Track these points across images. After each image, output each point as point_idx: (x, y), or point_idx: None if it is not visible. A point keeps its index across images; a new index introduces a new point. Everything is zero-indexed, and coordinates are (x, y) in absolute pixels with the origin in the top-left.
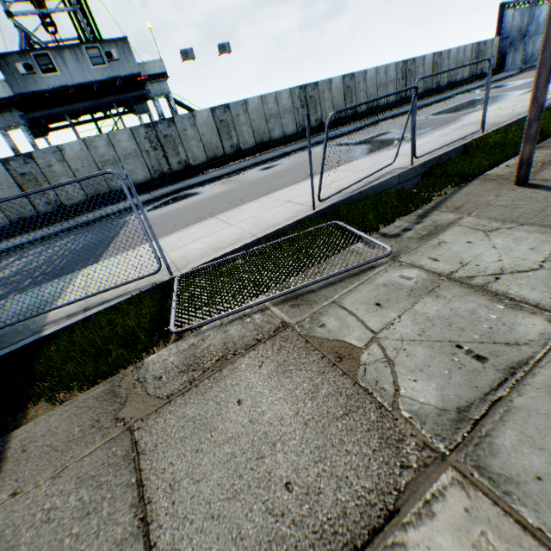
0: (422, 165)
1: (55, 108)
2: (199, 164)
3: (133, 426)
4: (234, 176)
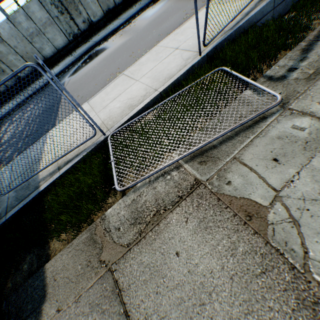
0: None
1: None
2: (98, 19)
3: (112, 268)
4: (127, 26)
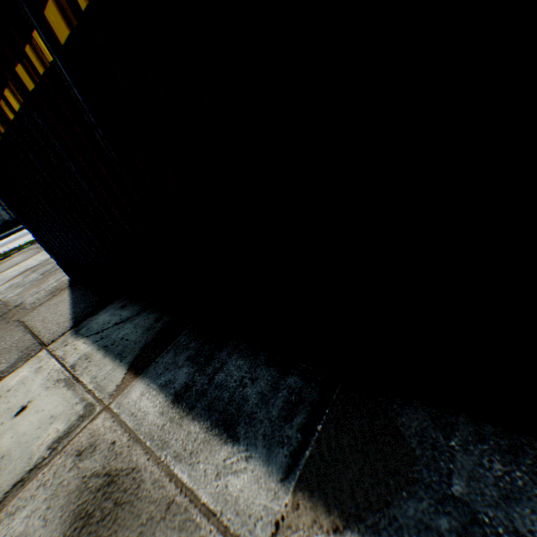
0: None
1: None
2: None
3: None
4: None
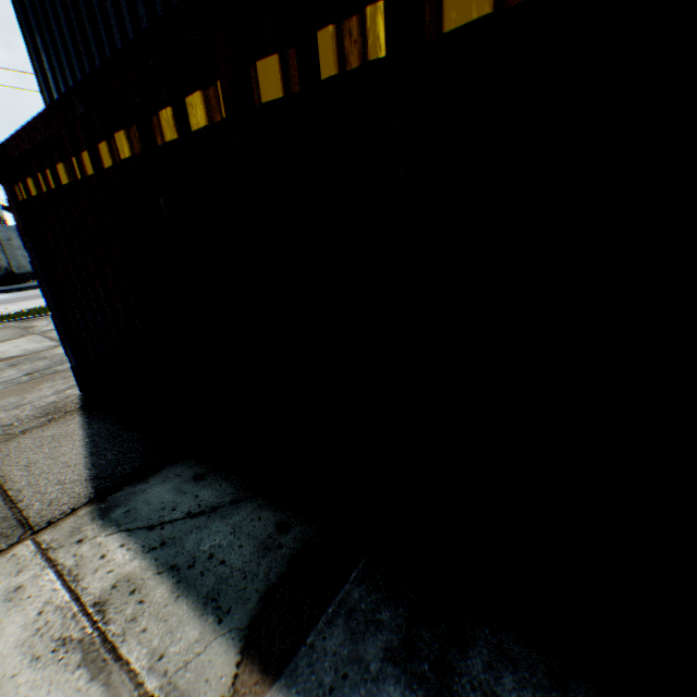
0: None
1: None
2: (27, 272)
3: None
4: None
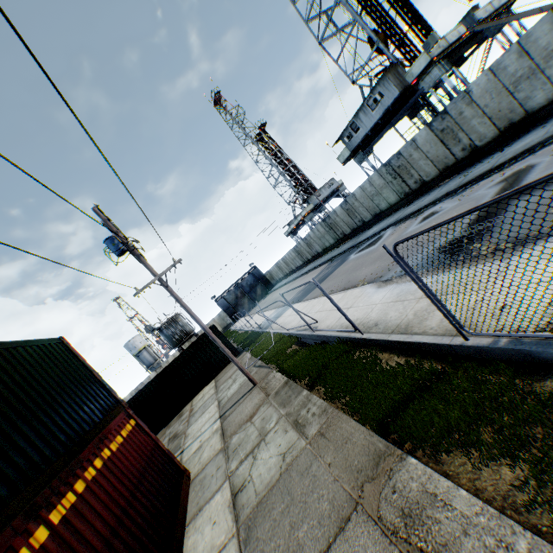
0: (317, 336)
1: (373, 142)
2: (432, 178)
3: None
4: (415, 217)
